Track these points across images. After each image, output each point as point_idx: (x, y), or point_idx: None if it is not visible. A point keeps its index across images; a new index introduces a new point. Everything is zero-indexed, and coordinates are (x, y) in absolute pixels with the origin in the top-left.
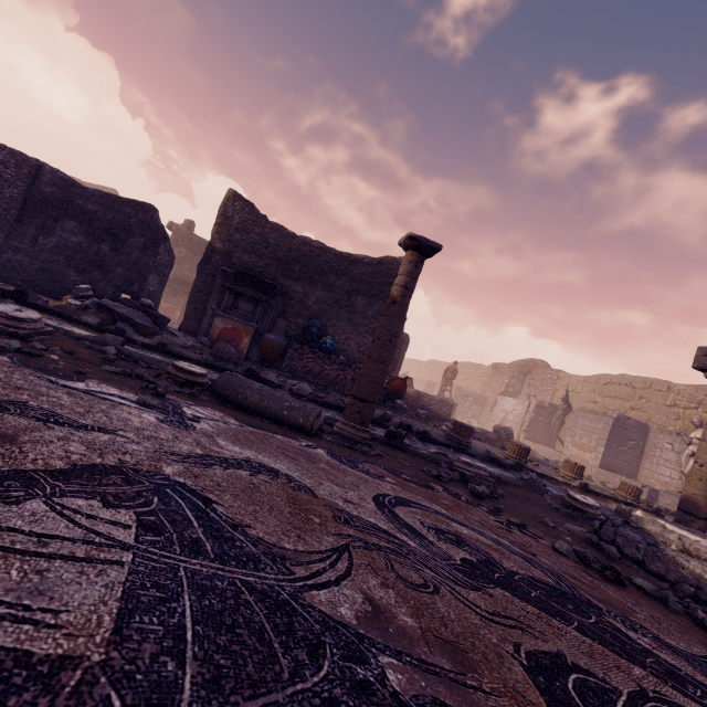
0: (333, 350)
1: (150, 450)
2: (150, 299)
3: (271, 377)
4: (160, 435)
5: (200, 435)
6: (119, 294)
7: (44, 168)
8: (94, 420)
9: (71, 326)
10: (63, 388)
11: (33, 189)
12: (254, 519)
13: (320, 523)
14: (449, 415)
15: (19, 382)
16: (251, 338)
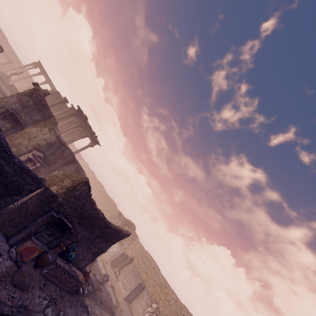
0: (72, 260)
1: None
2: None
3: (36, 300)
4: None
5: None
6: None
7: None
8: None
9: None
10: None
11: None
12: None
13: None
14: (92, 265)
15: None
16: (39, 253)
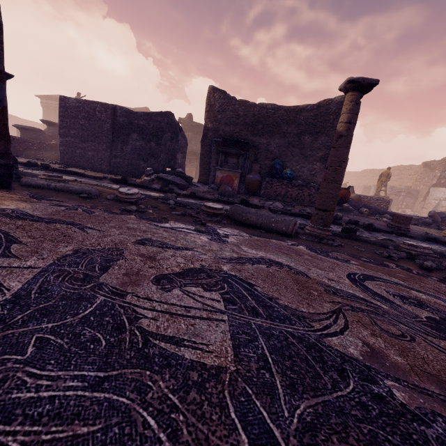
0: (292, 177)
1: (212, 257)
2: (180, 168)
3: (255, 202)
4: (213, 248)
5: (232, 246)
6: (165, 169)
7: (116, 108)
8: (181, 244)
9: (149, 192)
10: (161, 228)
11: (115, 121)
12: (279, 294)
13: (318, 295)
14: (386, 209)
15: (144, 228)
16: (239, 180)
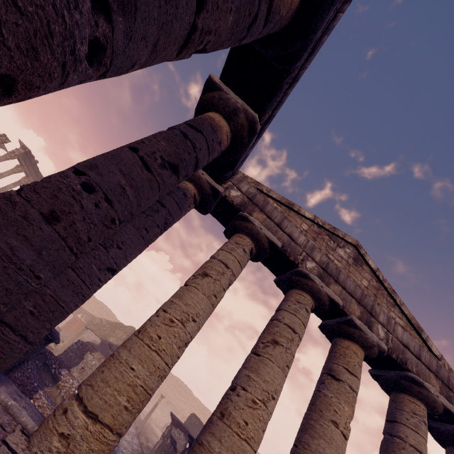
0: None
1: None
2: None
3: None
4: None
5: None
6: None
7: None
8: None
9: None
10: None
11: None
12: None
13: None
14: None
15: None
16: None
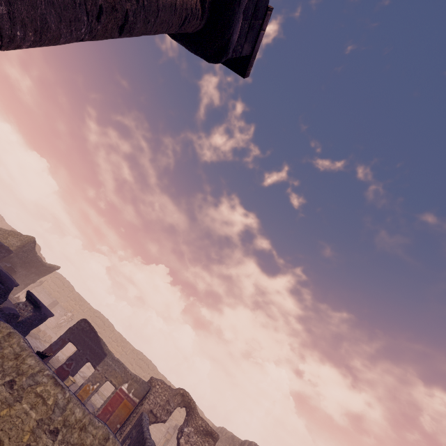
0: None
1: None
2: None
3: None
4: None
5: None
6: None
7: None
8: None
9: None
10: None
11: None
12: None
13: None
14: None
15: None
16: None
